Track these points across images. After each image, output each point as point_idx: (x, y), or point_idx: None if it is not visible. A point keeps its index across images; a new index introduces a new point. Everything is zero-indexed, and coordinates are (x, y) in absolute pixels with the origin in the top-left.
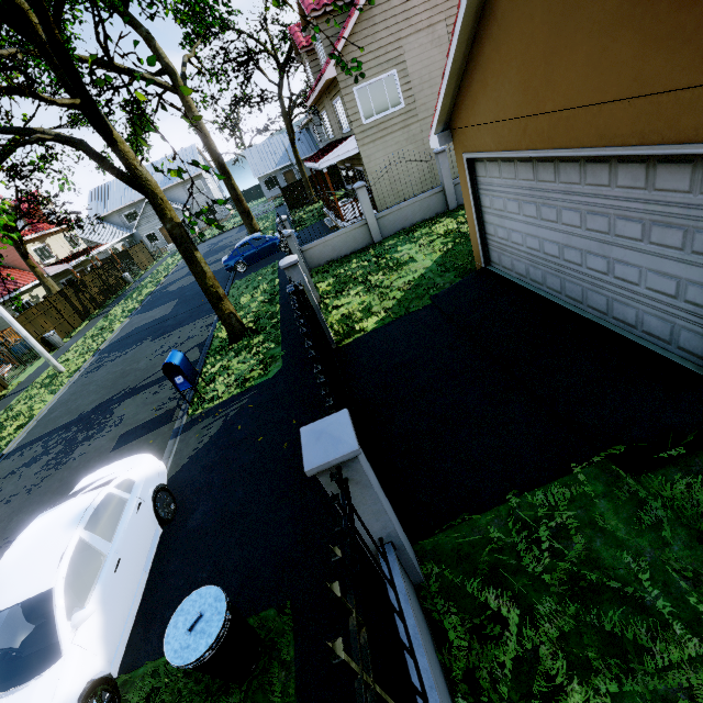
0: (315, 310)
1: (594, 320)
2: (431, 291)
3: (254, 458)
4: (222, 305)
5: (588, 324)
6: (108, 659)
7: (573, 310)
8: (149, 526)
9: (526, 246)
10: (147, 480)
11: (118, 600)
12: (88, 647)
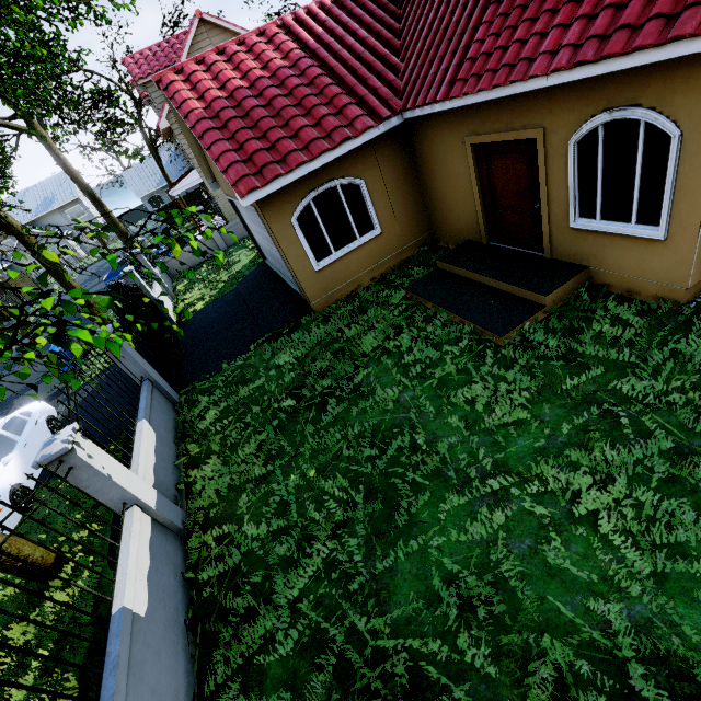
0: (154, 301)
1: (288, 282)
2: (239, 280)
3: (115, 393)
4: (94, 310)
5: (285, 285)
6: (26, 481)
7: (284, 278)
8: (46, 434)
9: (265, 247)
10: (41, 412)
11: (28, 460)
12: (13, 472)
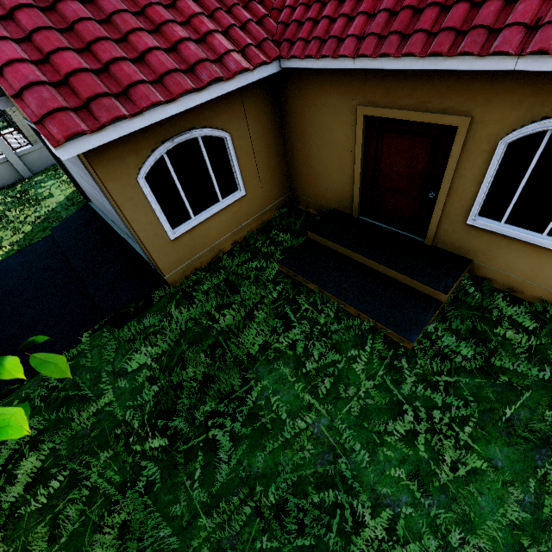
0: None
1: (126, 239)
2: (54, 223)
3: None
4: None
5: (123, 242)
6: None
7: (120, 233)
8: None
9: (89, 191)
10: None
11: None
12: None
